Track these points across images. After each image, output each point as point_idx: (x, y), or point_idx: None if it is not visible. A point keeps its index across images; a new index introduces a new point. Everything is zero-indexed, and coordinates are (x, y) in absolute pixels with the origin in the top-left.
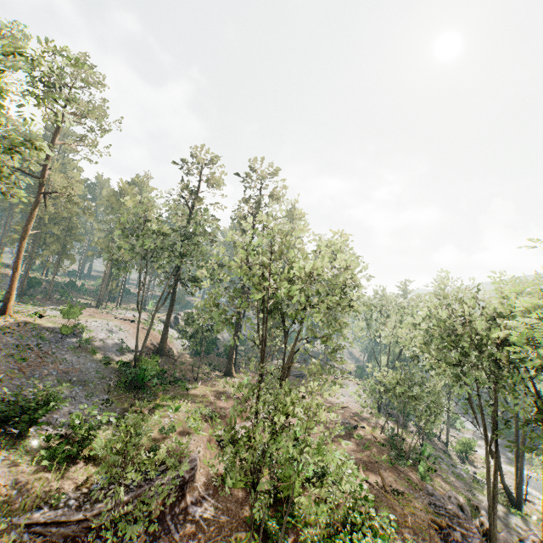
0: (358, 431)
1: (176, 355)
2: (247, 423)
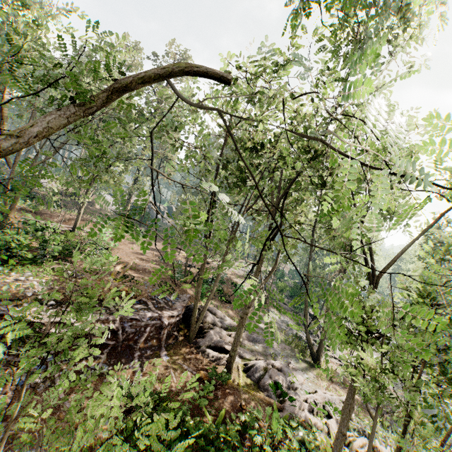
0: (188, 268)
1: (97, 208)
2: (68, 226)
